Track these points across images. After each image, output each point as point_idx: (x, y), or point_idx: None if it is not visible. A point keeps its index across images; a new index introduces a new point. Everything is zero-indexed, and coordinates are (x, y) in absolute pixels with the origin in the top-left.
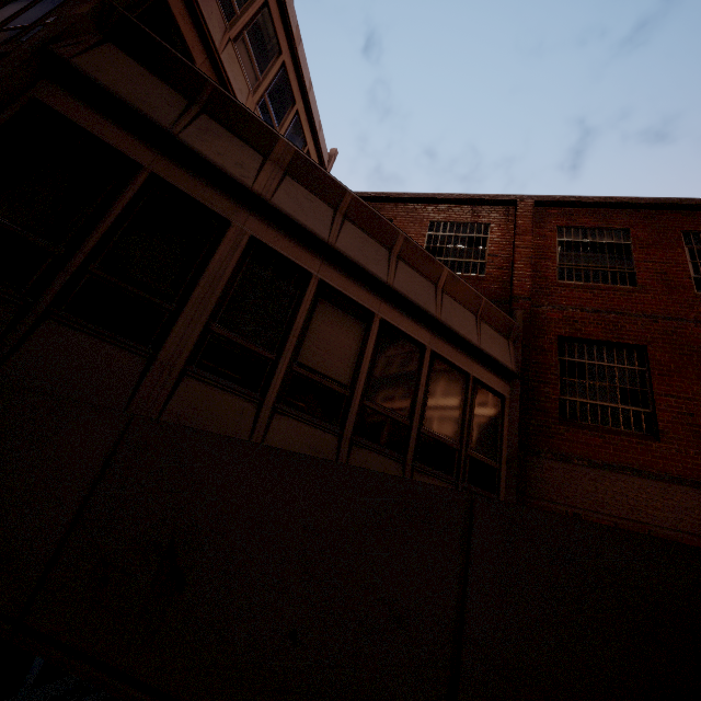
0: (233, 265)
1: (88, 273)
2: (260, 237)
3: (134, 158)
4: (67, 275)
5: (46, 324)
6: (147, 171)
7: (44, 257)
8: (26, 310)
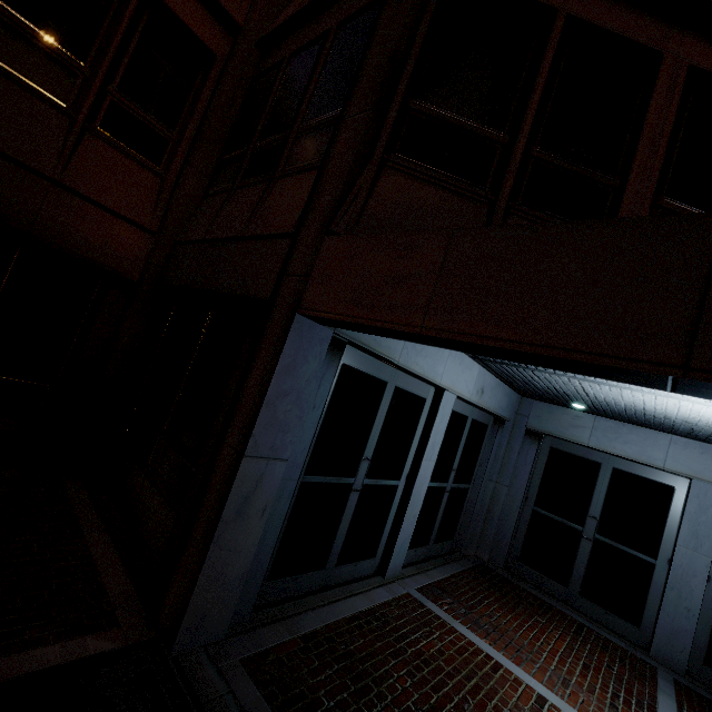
0: (673, 114)
1: (531, 158)
2: (700, 64)
3: (546, 2)
4: (515, 164)
5: (510, 220)
6: (561, 15)
7: (493, 149)
8: (492, 208)
